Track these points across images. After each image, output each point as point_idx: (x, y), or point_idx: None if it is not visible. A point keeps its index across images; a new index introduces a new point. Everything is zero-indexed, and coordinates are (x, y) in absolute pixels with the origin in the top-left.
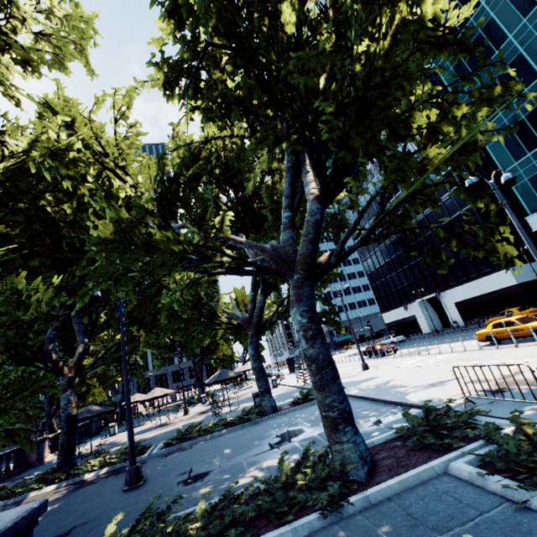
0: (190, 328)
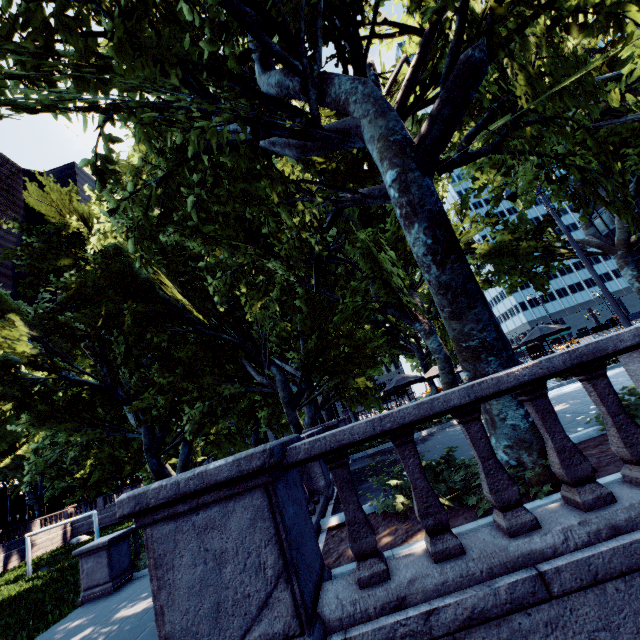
0: (528, 264)
